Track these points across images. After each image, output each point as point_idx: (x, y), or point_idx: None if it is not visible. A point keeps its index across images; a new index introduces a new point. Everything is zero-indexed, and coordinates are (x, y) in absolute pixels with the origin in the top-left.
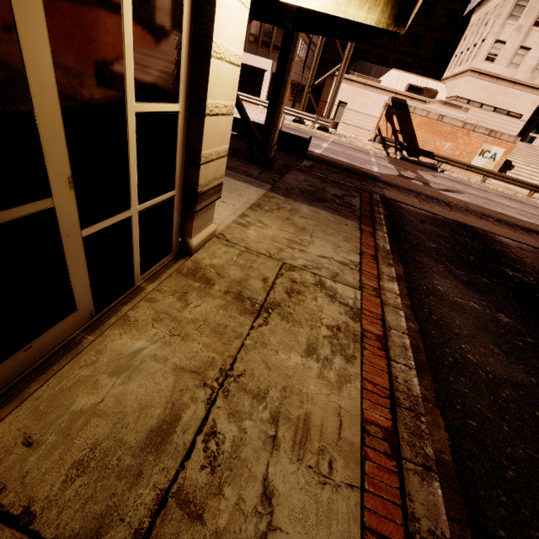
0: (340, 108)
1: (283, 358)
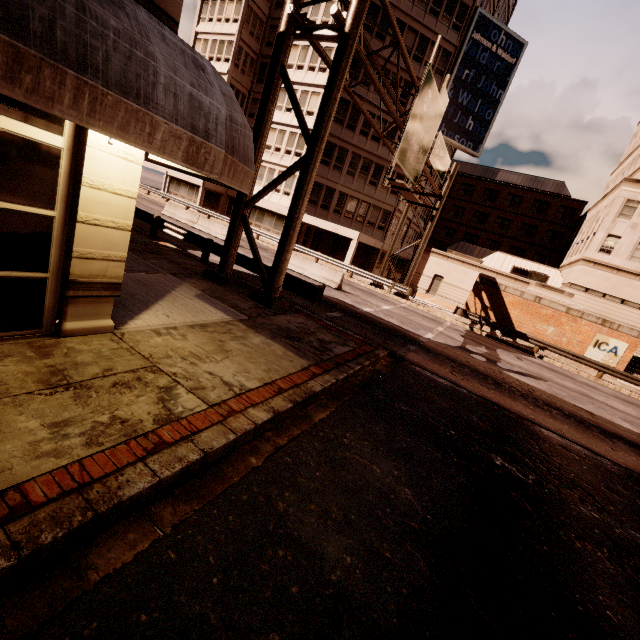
0: (436, 280)
1: (20, 419)
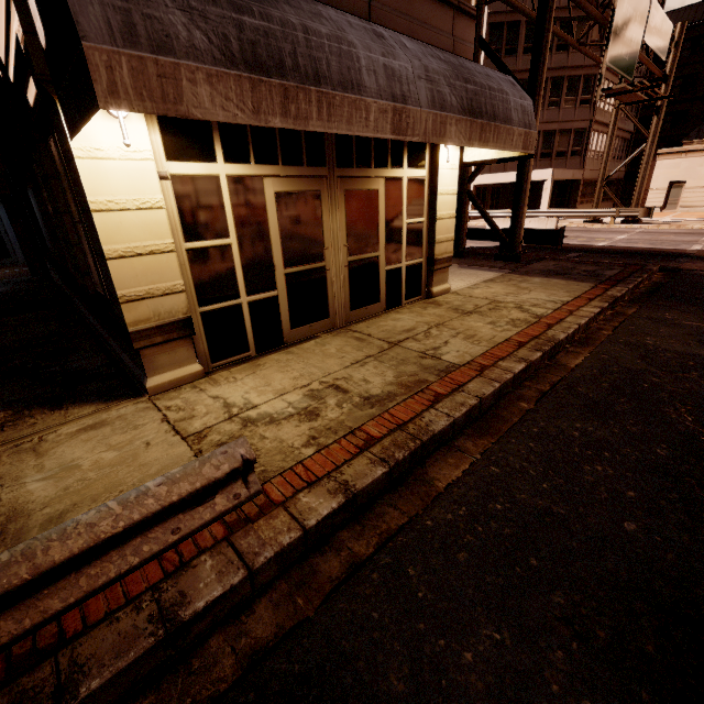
0: (674, 190)
1: (472, 324)
